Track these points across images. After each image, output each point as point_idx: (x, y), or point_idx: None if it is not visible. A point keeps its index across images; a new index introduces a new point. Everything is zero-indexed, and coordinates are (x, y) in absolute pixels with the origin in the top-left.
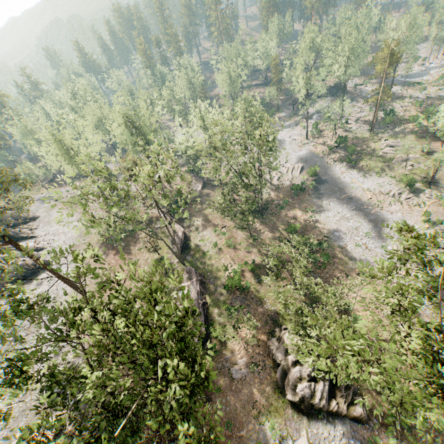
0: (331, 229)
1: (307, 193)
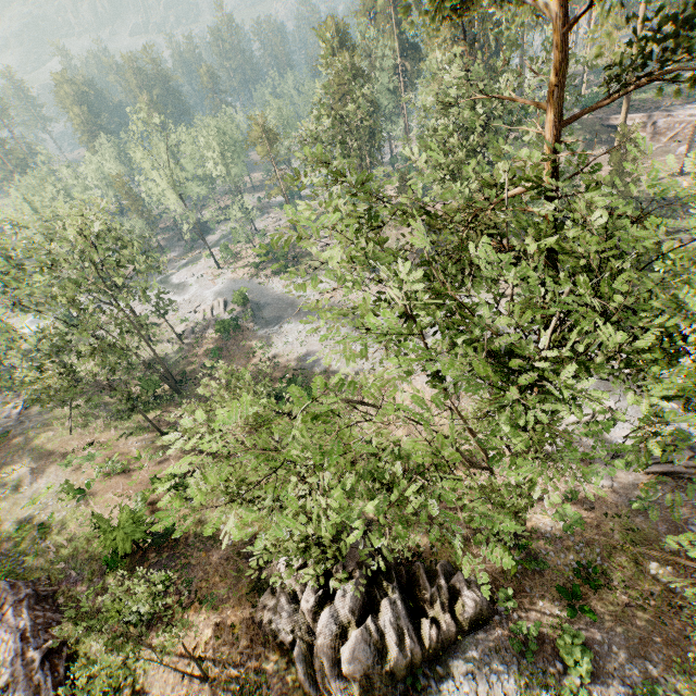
0: (301, 356)
1: (246, 329)
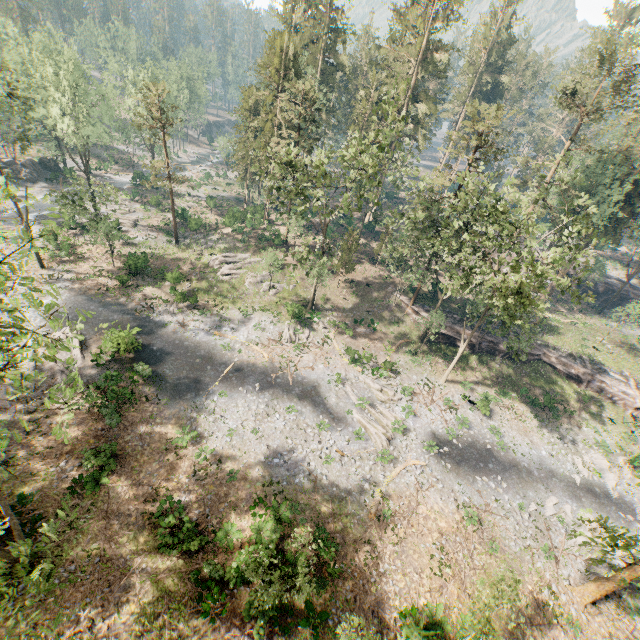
0: (263, 458)
1: (143, 399)
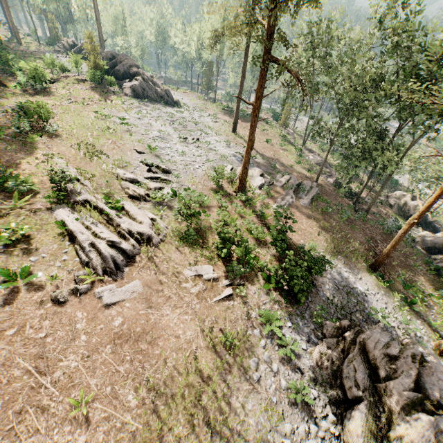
0: None
1: None
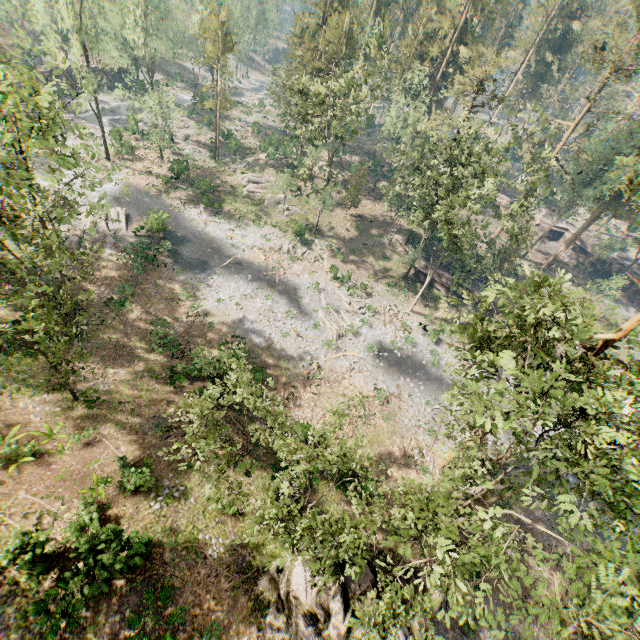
0: (238, 321)
1: (163, 265)
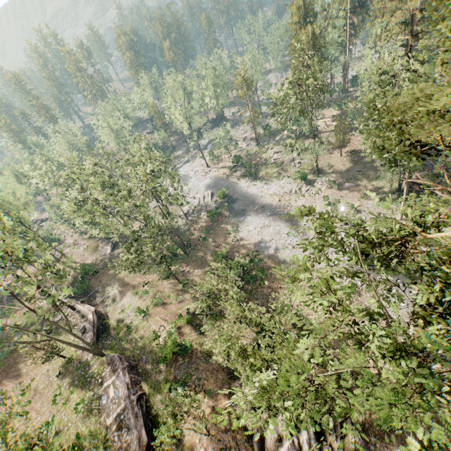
0: (257, 242)
1: (224, 216)
